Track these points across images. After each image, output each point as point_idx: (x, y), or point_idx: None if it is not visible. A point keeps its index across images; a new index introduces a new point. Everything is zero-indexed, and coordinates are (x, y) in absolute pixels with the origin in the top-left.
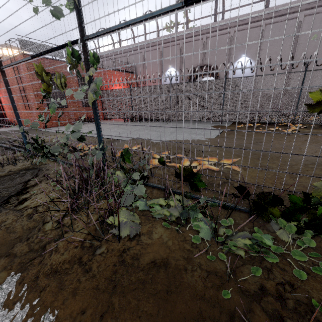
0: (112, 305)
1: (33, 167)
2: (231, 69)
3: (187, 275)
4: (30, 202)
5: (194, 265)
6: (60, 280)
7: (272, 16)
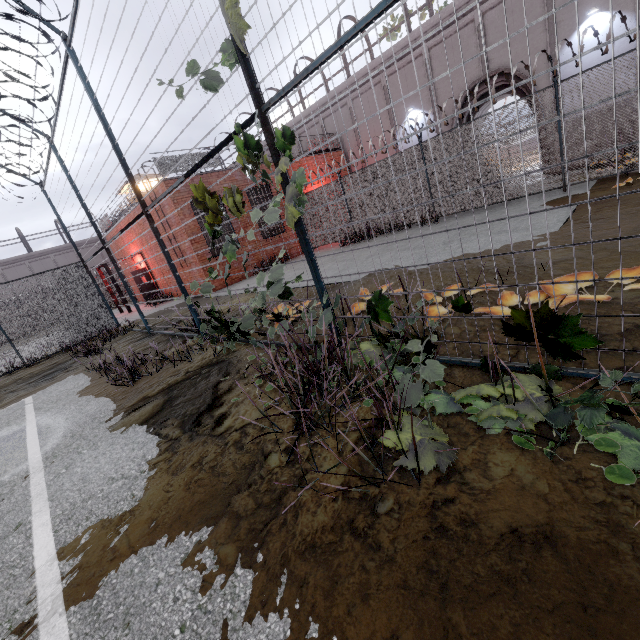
0: (453, 627)
1: (217, 360)
2: (634, 30)
3: (626, 568)
4: (231, 419)
5: (638, 544)
6: (328, 566)
7: None
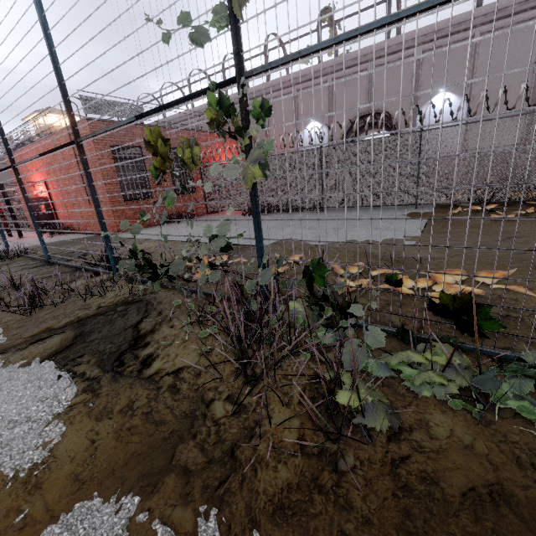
0: None
1: (134, 299)
2: None
3: None
4: (161, 362)
5: None
6: (303, 530)
7: (492, 18)
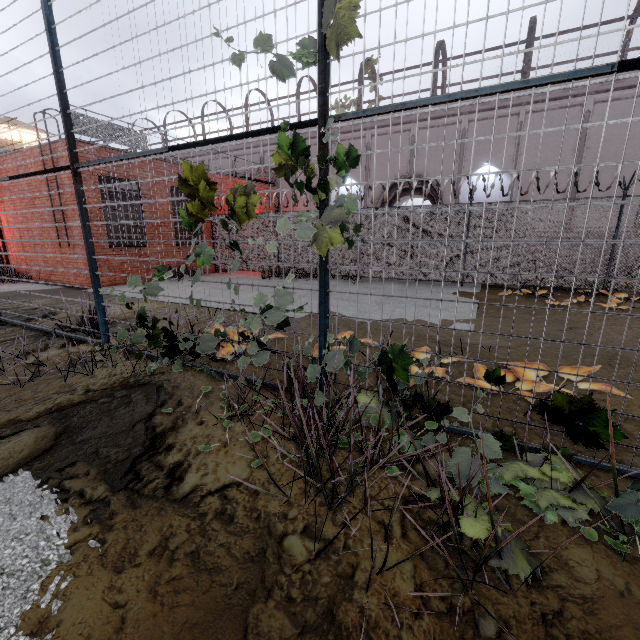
0: None
1: (137, 380)
2: None
3: None
4: (197, 475)
5: None
6: None
7: (537, 99)
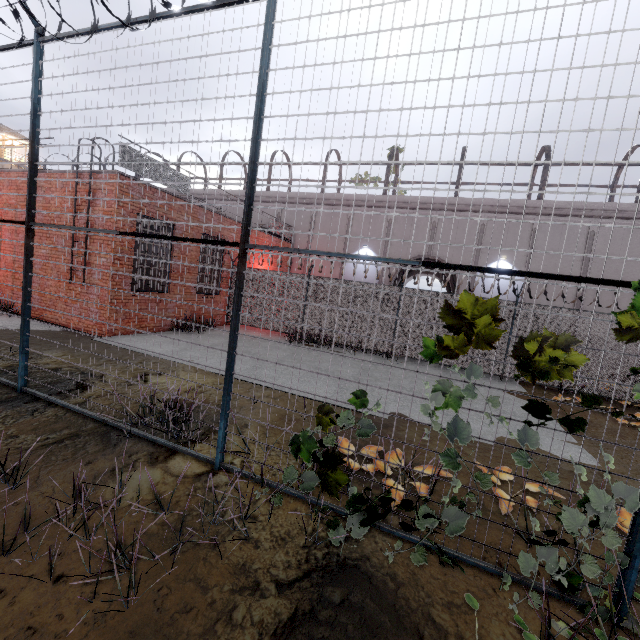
0: None
1: (324, 556)
2: None
3: None
4: None
5: None
6: None
7: (550, 213)
